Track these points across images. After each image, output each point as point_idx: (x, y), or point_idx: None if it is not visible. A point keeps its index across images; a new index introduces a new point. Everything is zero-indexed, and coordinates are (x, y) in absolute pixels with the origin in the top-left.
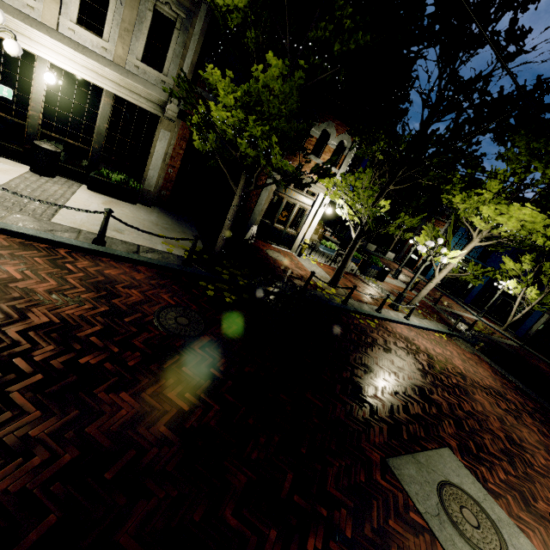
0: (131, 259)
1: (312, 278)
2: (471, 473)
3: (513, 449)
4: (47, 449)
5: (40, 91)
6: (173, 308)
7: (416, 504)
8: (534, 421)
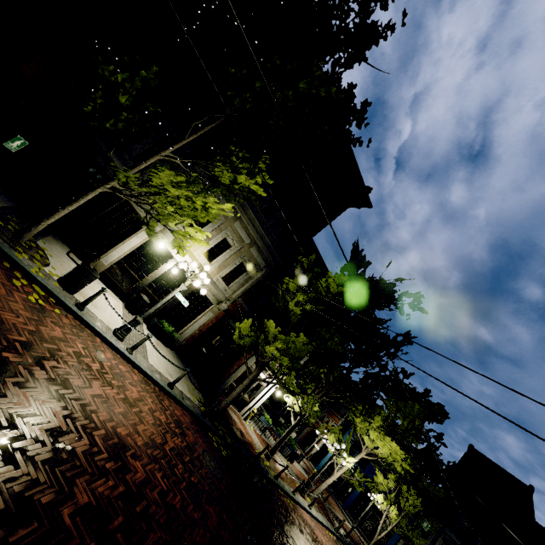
0: (183, 404)
1: (255, 446)
2: None
3: None
4: (201, 527)
5: (162, 271)
6: (206, 452)
7: None
8: None
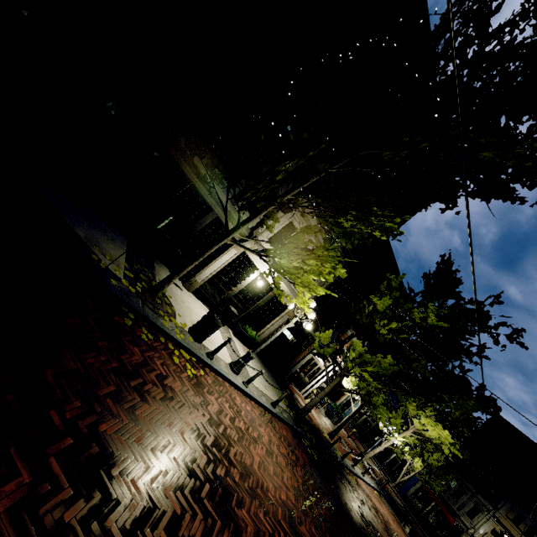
0: (284, 420)
1: (320, 427)
2: None
3: None
4: None
5: (247, 282)
6: (311, 467)
7: None
8: None
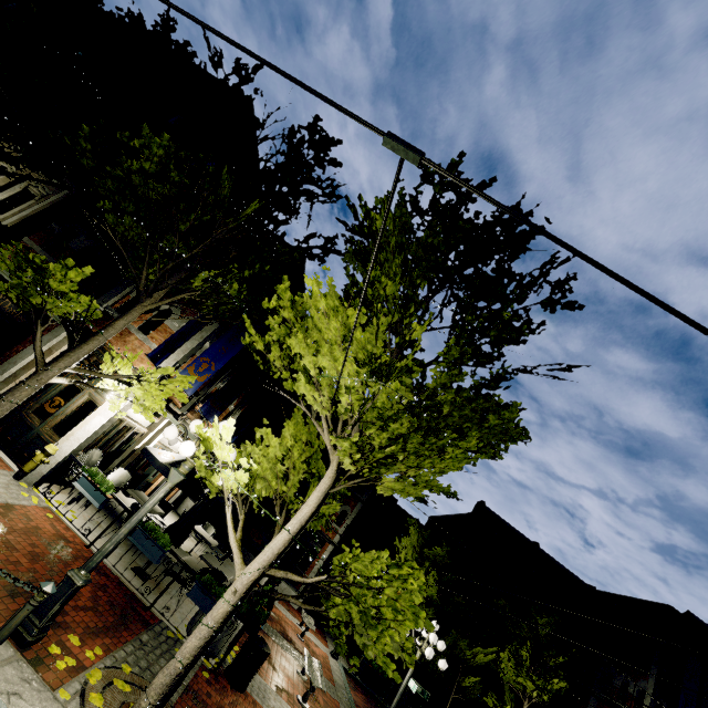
0: None
1: None
2: None
3: None
4: None
5: None
6: None
7: None
8: None
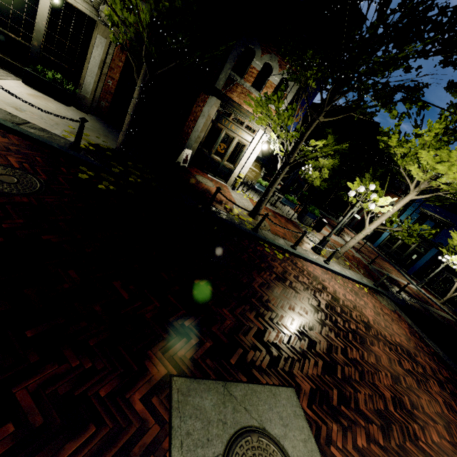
0: (3, 126)
1: (233, 205)
2: (311, 427)
3: (396, 414)
4: None
5: None
6: (9, 168)
7: (173, 449)
8: (443, 391)
